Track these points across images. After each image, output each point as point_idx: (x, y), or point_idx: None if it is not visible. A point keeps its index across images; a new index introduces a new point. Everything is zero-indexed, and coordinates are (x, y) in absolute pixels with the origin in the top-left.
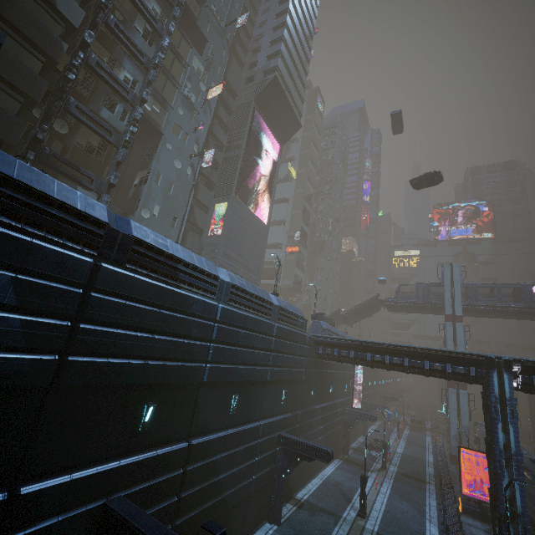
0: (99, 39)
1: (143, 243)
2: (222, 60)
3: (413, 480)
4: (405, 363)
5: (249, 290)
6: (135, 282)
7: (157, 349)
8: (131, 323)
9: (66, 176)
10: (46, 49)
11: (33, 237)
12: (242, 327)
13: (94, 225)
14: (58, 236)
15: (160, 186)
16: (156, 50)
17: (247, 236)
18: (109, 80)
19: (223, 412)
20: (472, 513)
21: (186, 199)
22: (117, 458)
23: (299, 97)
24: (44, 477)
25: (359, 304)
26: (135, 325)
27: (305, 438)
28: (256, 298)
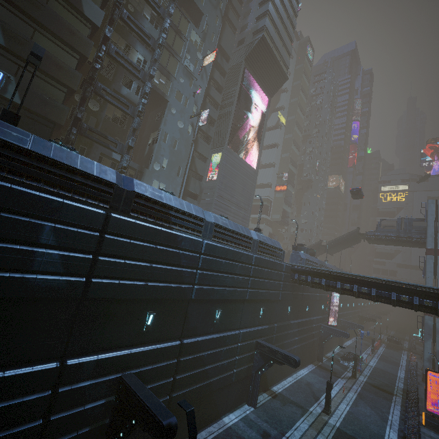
0: (117, 31)
1: (142, 196)
2: (216, 29)
3: (380, 390)
4: (373, 293)
5: (231, 228)
6: (136, 226)
7: (155, 274)
8: (134, 256)
9: (98, 143)
10: (79, 49)
11: (65, 198)
12: (223, 258)
13: (107, 185)
14: (82, 196)
15: (167, 144)
16: (160, 32)
17: (238, 179)
18: (124, 64)
19: (209, 321)
20: (435, 428)
21: (188, 152)
22: (129, 347)
23: (286, 51)
24: (82, 355)
25: (340, 236)
26: (138, 257)
27: (281, 345)
28: (237, 234)
